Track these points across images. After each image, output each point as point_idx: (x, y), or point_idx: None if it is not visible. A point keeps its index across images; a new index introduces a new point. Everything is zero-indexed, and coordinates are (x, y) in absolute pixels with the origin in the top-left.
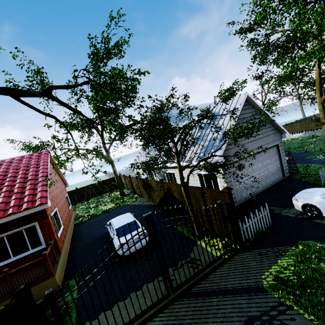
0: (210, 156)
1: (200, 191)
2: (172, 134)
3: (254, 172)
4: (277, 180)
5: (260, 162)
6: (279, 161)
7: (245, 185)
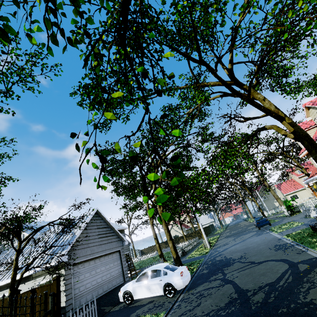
0: (50, 247)
1: (32, 294)
2: (20, 228)
3: (97, 275)
4: (118, 285)
5: (104, 265)
6: (121, 266)
7: (86, 288)
